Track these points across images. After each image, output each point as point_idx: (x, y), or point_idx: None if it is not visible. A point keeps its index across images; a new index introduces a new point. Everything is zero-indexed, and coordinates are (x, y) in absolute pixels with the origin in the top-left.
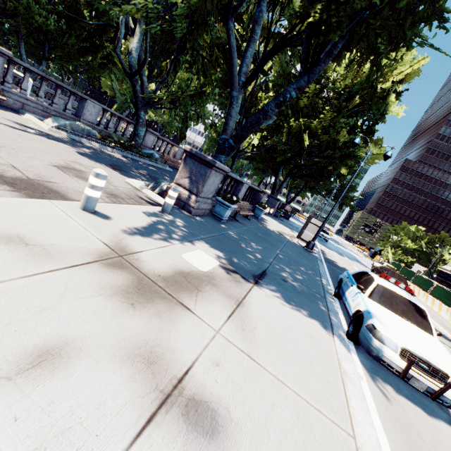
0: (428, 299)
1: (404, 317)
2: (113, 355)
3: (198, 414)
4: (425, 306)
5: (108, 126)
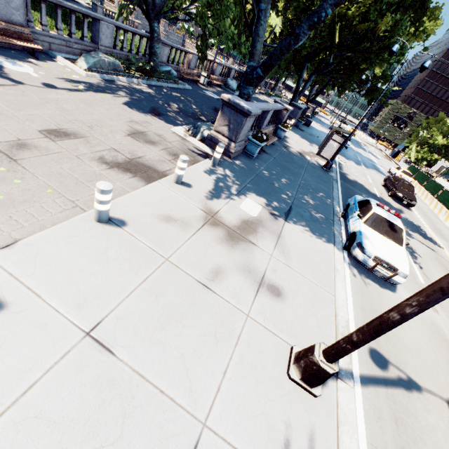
0: (432, 202)
1: (386, 235)
2: (236, 270)
3: (272, 289)
4: (426, 210)
5: (123, 46)
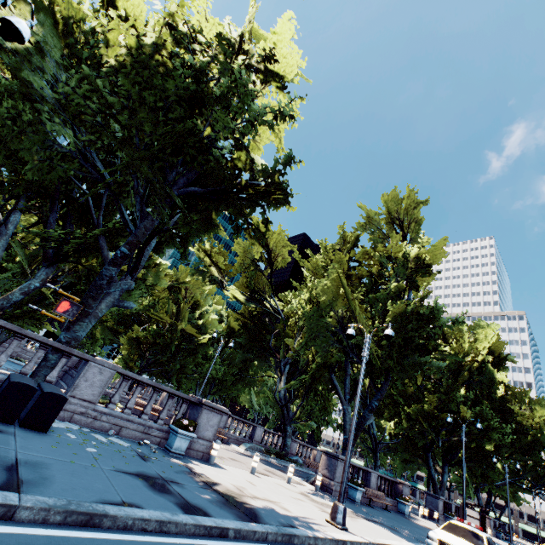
0: None
1: (462, 538)
2: (312, 504)
3: None
4: None
5: (266, 442)
